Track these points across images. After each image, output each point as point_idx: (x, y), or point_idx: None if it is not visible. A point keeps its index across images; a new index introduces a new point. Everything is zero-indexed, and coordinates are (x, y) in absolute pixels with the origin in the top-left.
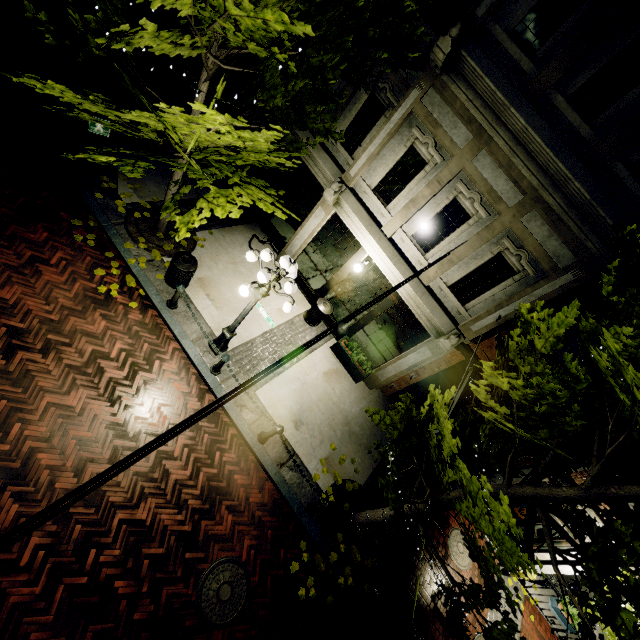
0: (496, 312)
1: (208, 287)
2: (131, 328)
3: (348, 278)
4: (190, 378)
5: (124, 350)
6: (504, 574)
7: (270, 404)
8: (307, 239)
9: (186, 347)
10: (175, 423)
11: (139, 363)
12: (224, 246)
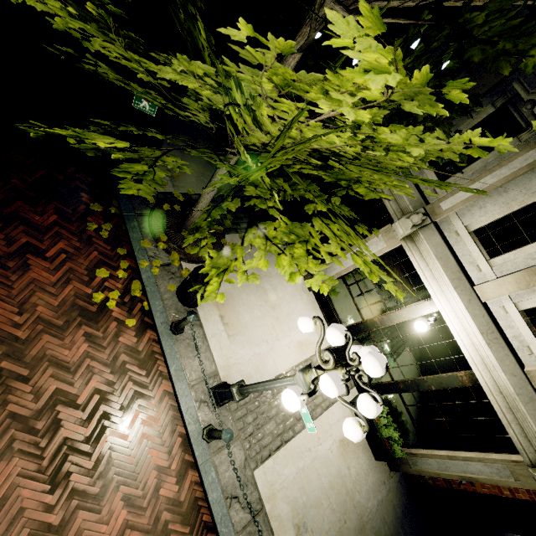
0: None
1: (224, 306)
2: (117, 356)
3: (395, 327)
4: (174, 442)
5: (98, 391)
6: None
7: (269, 494)
8: (351, 267)
9: (179, 393)
10: (135, 525)
11: (112, 414)
12: (252, 254)
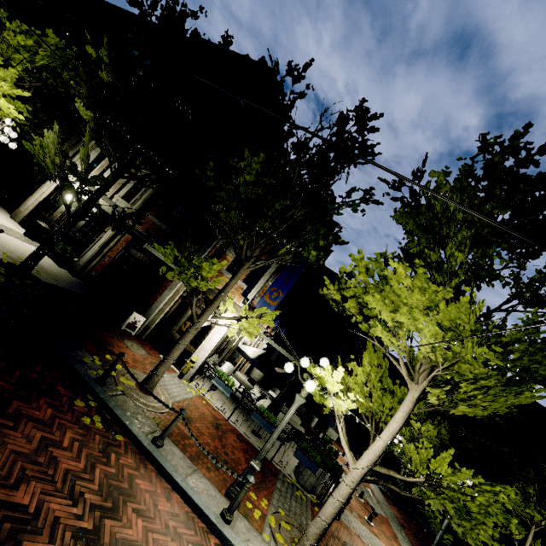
0: (142, 198)
1: None
2: None
3: (65, 212)
4: None
5: None
6: (179, 376)
7: None
8: (39, 197)
9: None
10: None
11: None
12: None
